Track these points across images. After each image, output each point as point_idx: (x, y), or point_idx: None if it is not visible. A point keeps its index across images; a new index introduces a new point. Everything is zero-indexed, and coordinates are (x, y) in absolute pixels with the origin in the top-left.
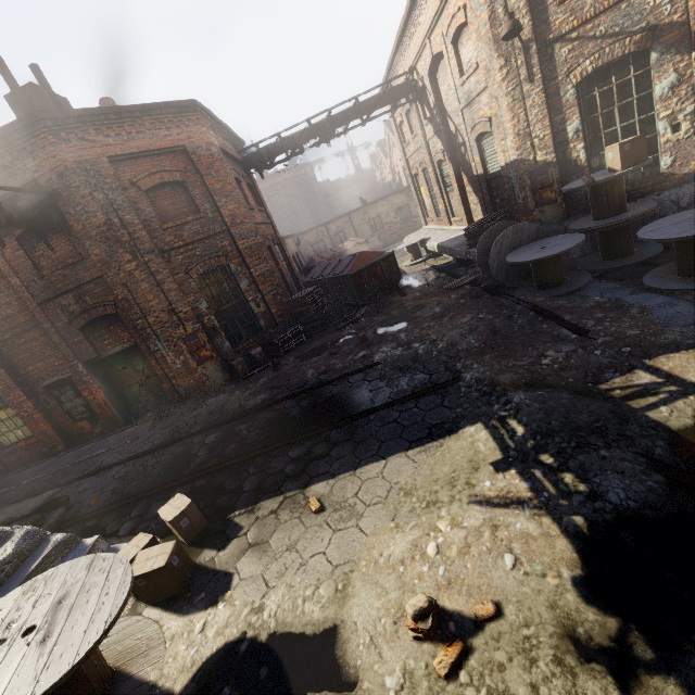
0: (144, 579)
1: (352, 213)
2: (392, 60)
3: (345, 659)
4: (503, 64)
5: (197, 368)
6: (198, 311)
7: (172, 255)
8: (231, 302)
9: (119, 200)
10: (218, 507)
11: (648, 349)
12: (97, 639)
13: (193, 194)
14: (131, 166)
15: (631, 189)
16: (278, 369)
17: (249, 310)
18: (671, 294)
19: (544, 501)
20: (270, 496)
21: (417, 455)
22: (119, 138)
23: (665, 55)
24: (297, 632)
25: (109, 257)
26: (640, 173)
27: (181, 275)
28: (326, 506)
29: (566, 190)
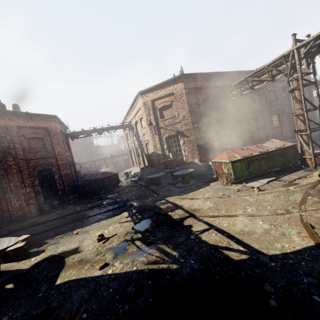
0: (13, 251)
1: (106, 159)
2: (125, 117)
3: (80, 250)
4: (150, 129)
5: (25, 207)
6: (34, 184)
7: (30, 161)
8: (49, 182)
9: (16, 140)
10: (38, 241)
11: (166, 196)
12: (13, 244)
13: (45, 142)
14: (25, 130)
15: (178, 164)
16: (64, 209)
17: (56, 186)
18: (179, 187)
19: (133, 220)
20: (60, 235)
21: (109, 219)
22: (24, 121)
23: (181, 137)
24: (67, 250)
25: (2, 158)
26: (180, 160)
27: (31, 169)
28: (79, 232)
29: (162, 161)
